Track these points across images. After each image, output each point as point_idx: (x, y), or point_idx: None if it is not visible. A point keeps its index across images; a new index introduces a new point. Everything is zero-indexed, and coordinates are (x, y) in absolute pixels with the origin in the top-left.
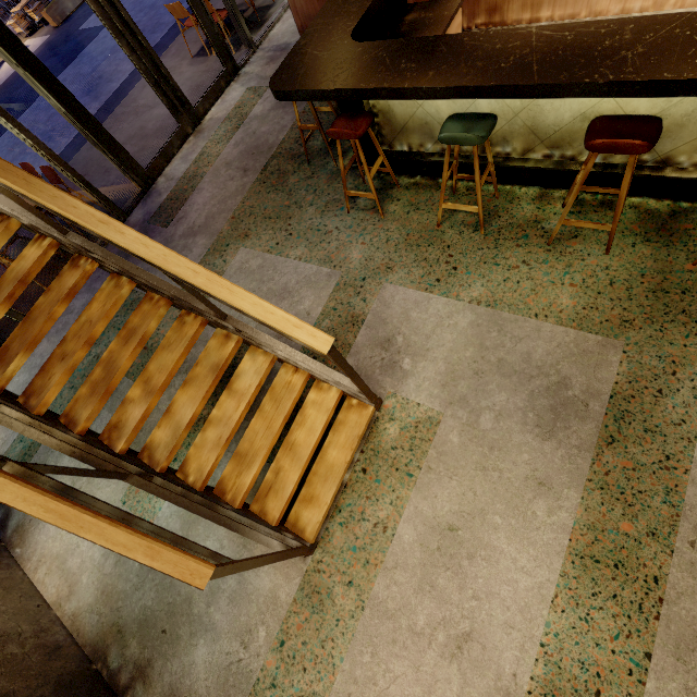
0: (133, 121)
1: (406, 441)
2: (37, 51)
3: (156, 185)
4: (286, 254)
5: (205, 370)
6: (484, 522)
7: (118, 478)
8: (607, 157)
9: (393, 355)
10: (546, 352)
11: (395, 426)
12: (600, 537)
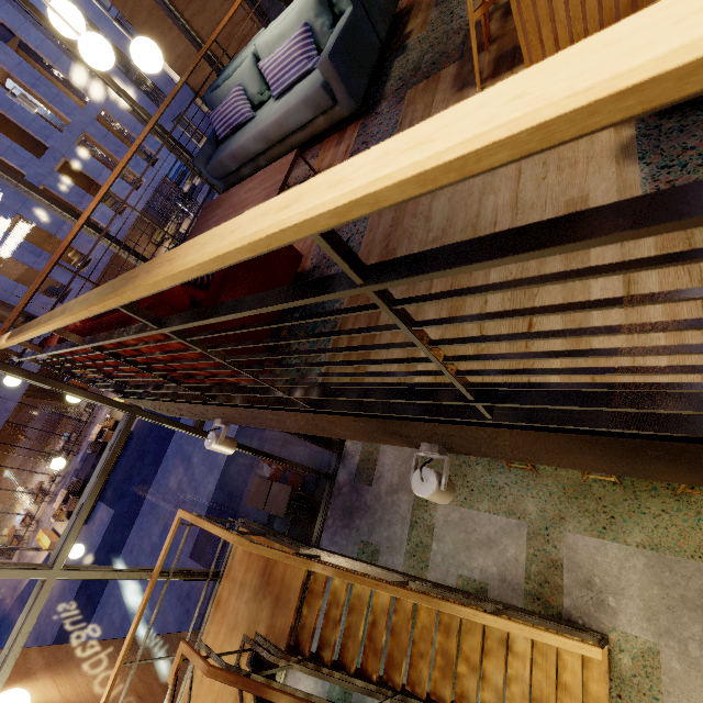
0: None
1: (640, 669)
2: None
3: (346, 448)
4: (476, 507)
5: (495, 643)
6: None
7: None
8: None
9: (598, 594)
10: None
11: (626, 656)
12: None
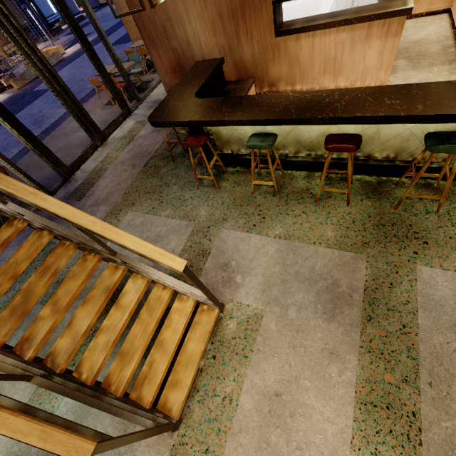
0: (62, 139)
1: (242, 332)
2: (3, 101)
3: (74, 176)
4: (159, 214)
5: (99, 292)
6: (298, 386)
7: (24, 380)
8: (339, 154)
9: (230, 274)
10: (323, 265)
11: (234, 322)
12: (374, 387)
